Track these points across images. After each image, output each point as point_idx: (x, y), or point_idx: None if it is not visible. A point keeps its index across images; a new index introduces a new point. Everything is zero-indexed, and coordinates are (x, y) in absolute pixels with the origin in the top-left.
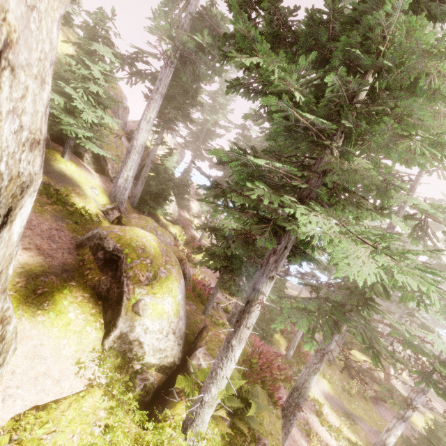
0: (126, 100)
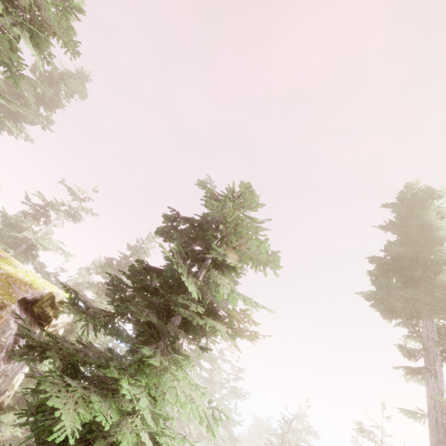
0: None
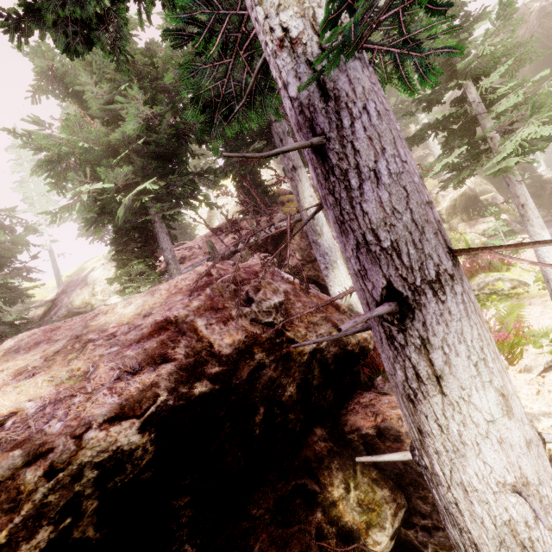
0: None
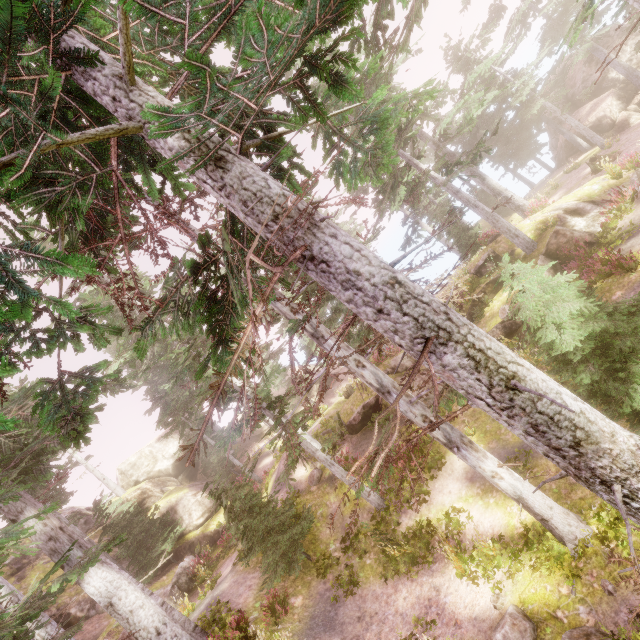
0: (64, 511)
